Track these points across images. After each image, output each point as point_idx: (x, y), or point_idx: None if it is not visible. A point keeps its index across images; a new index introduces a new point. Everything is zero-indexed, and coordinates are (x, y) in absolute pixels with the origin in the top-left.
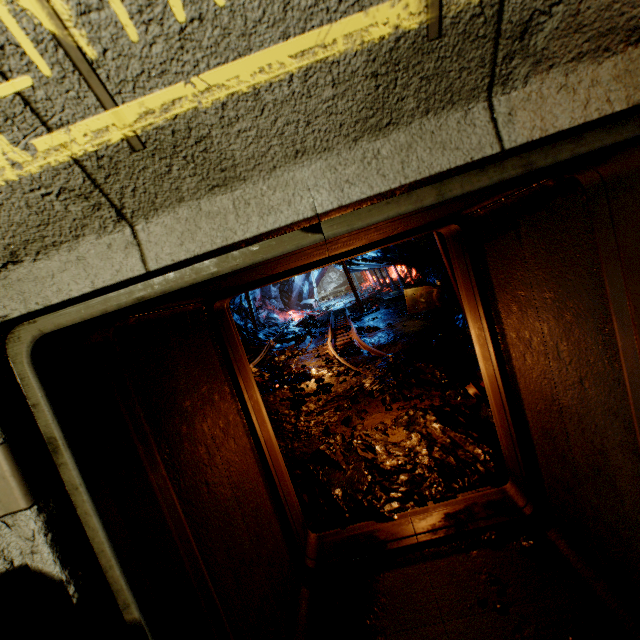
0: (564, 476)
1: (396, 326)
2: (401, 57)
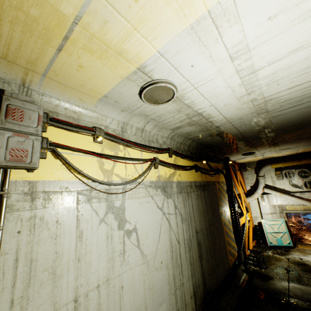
0: None
1: None
2: (303, 210)
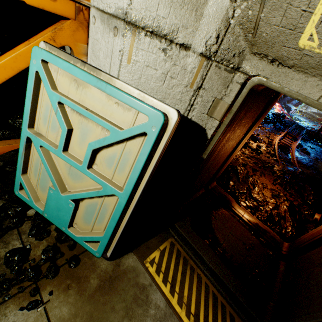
0: (315, 260)
1: (319, 163)
2: None
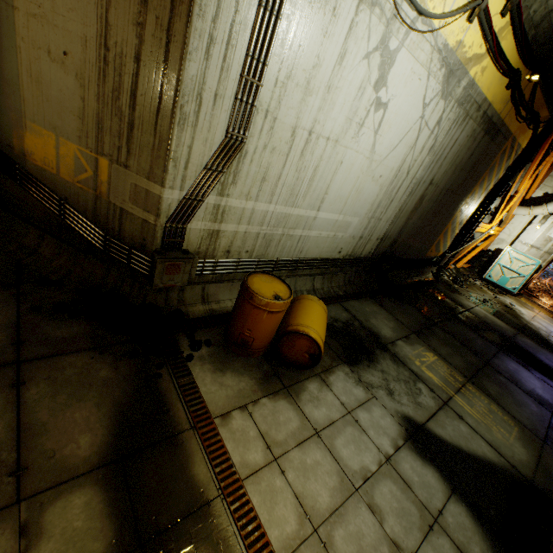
0: None
1: None
2: None
